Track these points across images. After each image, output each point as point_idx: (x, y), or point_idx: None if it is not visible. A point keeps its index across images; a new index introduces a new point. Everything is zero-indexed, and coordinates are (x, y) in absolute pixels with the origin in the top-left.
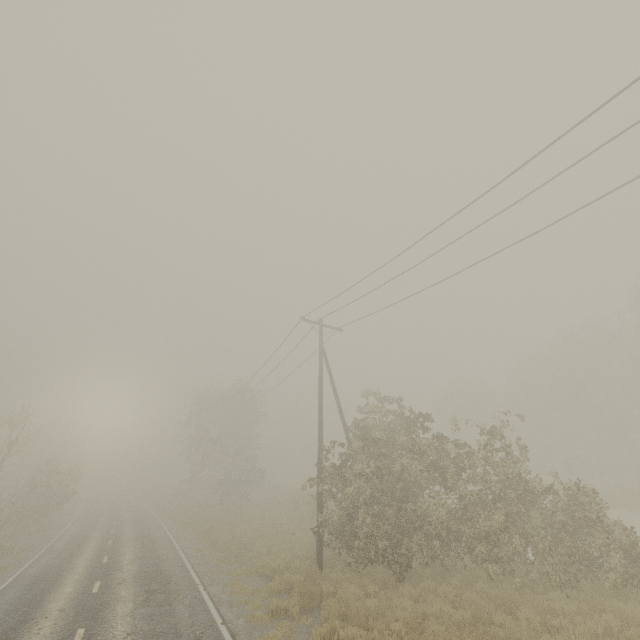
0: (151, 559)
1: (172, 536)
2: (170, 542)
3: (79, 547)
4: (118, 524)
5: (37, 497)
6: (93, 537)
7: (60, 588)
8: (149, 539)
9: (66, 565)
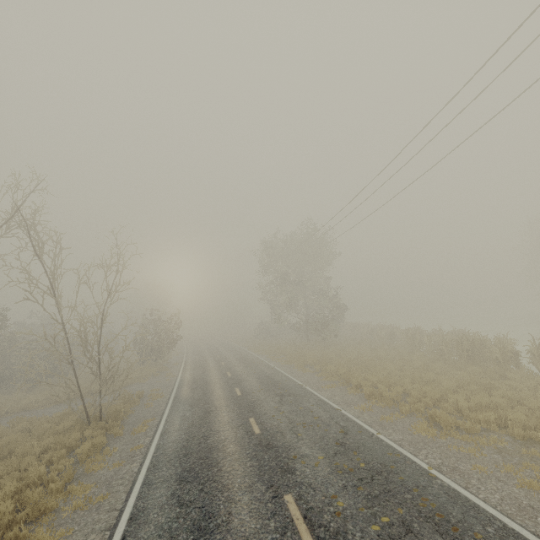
0: (321, 430)
1: (300, 382)
2: (309, 393)
3: (207, 398)
4: (227, 365)
5: (150, 343)
6: (214, 382)
7: (230, 510)
8: (278, 387)
9: (209, 434)
